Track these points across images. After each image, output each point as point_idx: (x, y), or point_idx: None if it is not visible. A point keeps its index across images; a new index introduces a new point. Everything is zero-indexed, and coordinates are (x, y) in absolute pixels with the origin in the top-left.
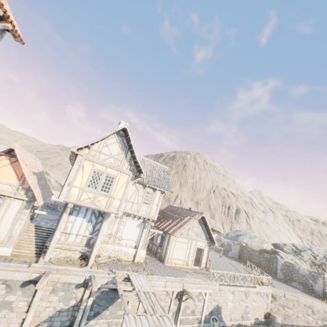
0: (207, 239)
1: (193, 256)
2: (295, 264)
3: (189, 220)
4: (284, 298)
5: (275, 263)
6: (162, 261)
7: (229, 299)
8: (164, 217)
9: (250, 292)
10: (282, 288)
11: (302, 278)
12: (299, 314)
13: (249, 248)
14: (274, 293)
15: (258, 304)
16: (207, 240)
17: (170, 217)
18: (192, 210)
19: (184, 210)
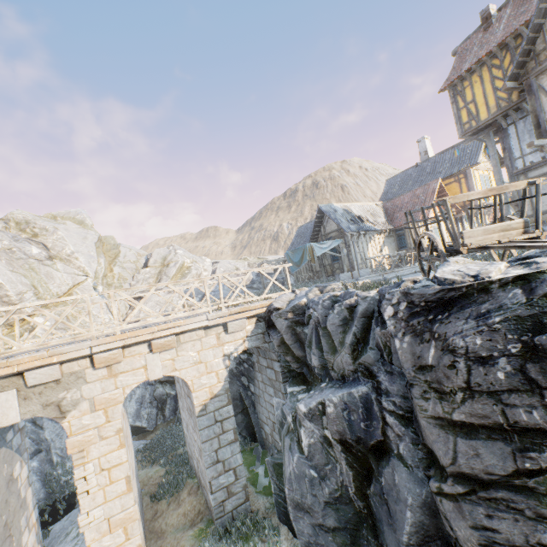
0: None
1: None
2: None
3: None
4: None
5: None
6: None
7: None
8: None
9: None
10: None
11: None
12: None
13: None
14: None
15: None
16: None
17: None
18: None
19: None
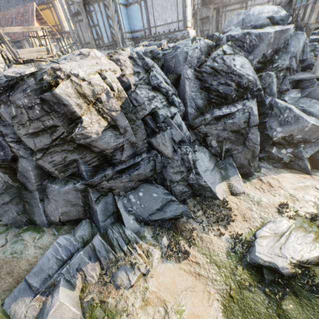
0: None
1: None
2: None
3: None
4: None
5: None
6: None
7: None
8: None
9: None
10: None
11: None
12: None
13: None
14: None
15: None
16: None
17: None
18: None
19: None
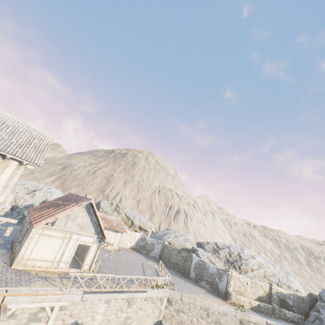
0: (97, 234)
1: (71, 255)
2: (207, 262)
3: (70, 207)
4: (181, 301)
5: (189, 262)
6: (11, 264)
7: (99, 311)
8: (50, 205)
9: (137, 298)
10: (185, 290)
11: (210, 277)
12: (194, 319)
13: (170, 247)
14: (170, 296)
15: (146, 313)
16: (97, 234)
17: (55, 205)
18: (84, 197)
19: (78, 197)
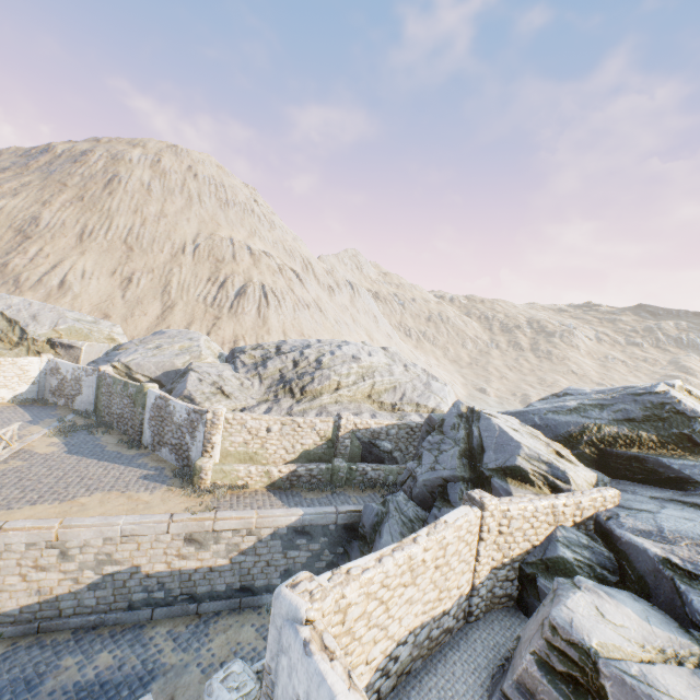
0: None
1: None
2: (171, 400)
3: None
4: None
5: (140, 408)
6: None
7: None
8: None
9: None
10: (20, 500)
11: (177, 435)
12: (9, 581)
13: (110, 378)
14: None
15: None
16: None
17: None
18: None
19: None
